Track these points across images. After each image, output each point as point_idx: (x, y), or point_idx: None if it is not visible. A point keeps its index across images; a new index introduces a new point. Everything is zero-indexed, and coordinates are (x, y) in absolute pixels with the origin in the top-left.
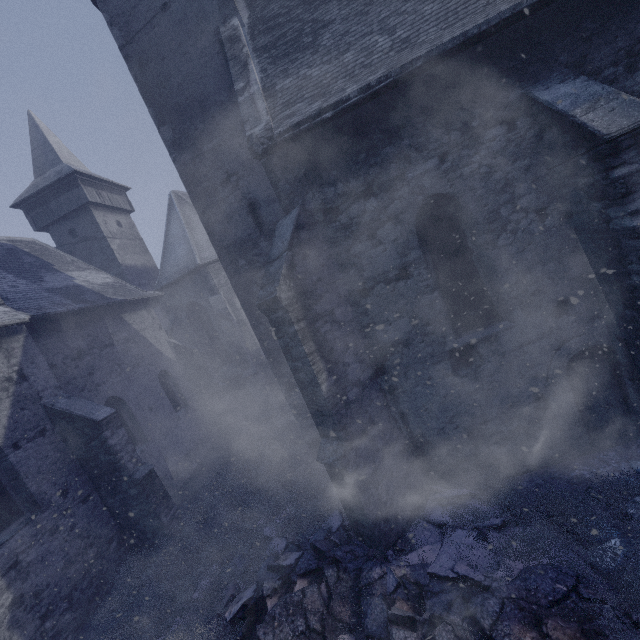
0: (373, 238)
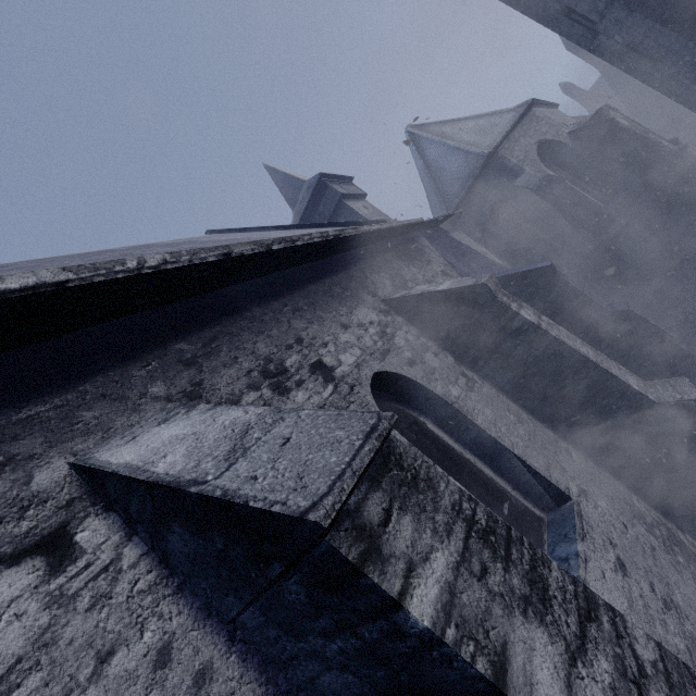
0: None
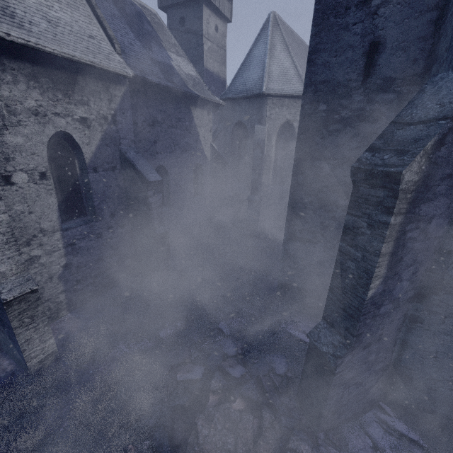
0: None
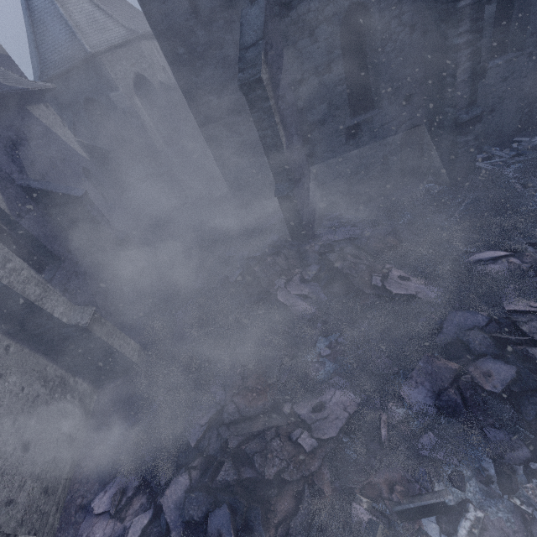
0: (312, 36)
